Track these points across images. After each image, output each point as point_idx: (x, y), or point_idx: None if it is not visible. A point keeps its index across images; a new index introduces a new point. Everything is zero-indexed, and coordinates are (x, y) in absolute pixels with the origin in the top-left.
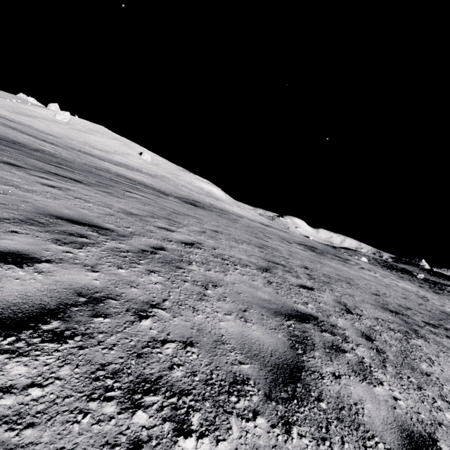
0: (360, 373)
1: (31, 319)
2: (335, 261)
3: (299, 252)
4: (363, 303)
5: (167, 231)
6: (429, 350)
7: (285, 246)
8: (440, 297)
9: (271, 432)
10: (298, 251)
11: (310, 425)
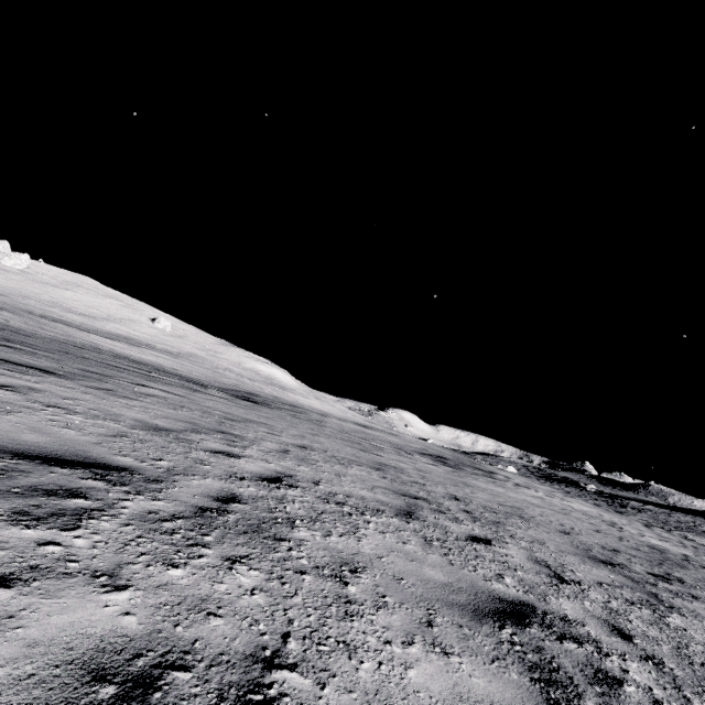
0: None
1: None
2: (482, 479)
3: (430, 468)
4: (563, 555)
5: (229, 458)
6: (700, 634)
7: (407, 461)
8: (628, 520)
9: None
10: (428, 467)
11: None
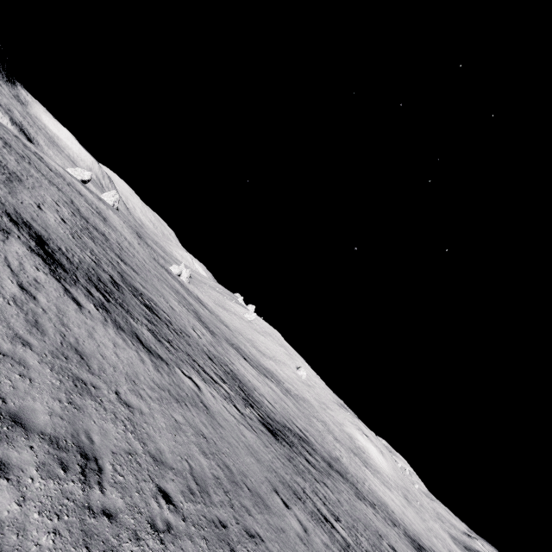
0: (45, 468)
1: None
2: None
3: None
4: None
5: (134, 394)
6: None
7: (322, 539)
8: None
9: None
10: None
11: None
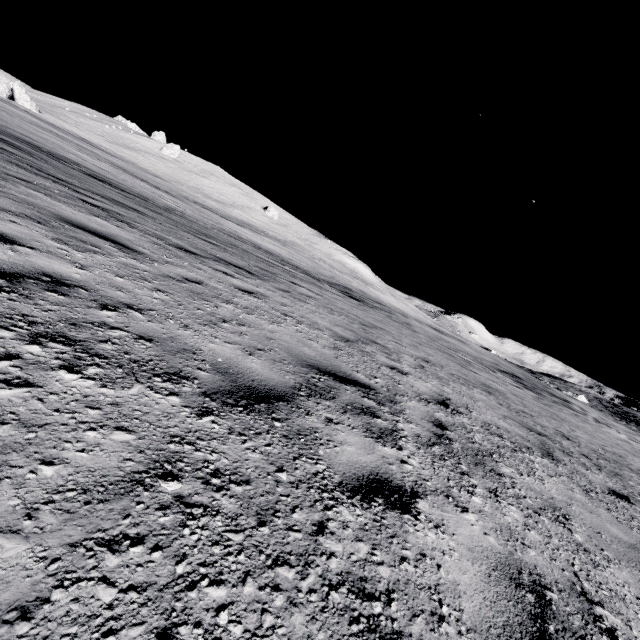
0: None
1: None
2: (565, 410)
3: (520, 393)
4: None
5: (403, 375)
6: None
7: (498, 381)
8: None
9: None
10: (518, 391)
11: None
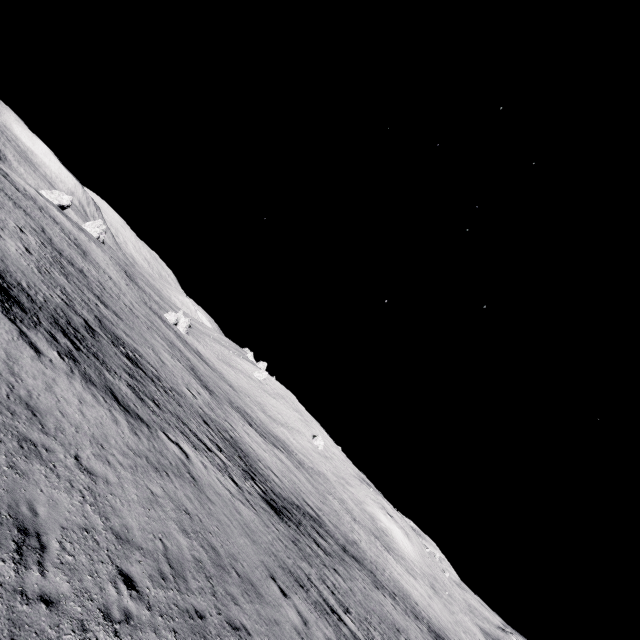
0: None
1: None
2: None
3: None
4: None
5: (99, 460)
6: None
7: (325, 633)
8: None
9: None
10: None
11: None
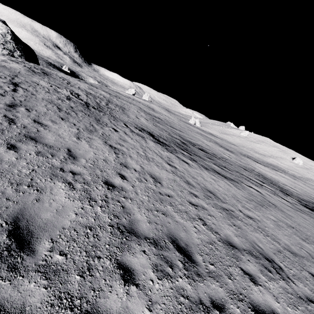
0: (264, 273)
1: (194, 204)
2: None
3: None
4: None
5: (245, 209)
6: None
7: None
8: None
9: (215, 238)
10: None
11: (224, 246)
